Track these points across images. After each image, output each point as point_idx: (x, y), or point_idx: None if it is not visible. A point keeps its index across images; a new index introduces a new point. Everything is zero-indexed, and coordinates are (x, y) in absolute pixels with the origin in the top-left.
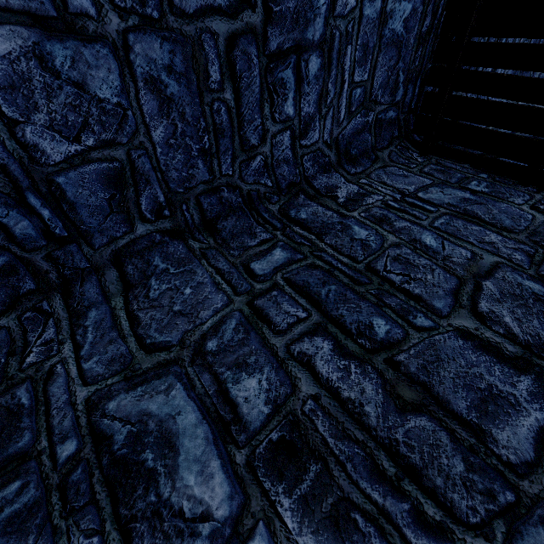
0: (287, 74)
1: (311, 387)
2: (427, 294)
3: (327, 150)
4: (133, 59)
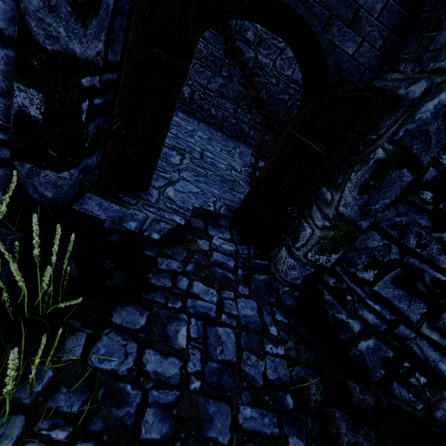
0: None
1: None
2: None
3: None
4: None
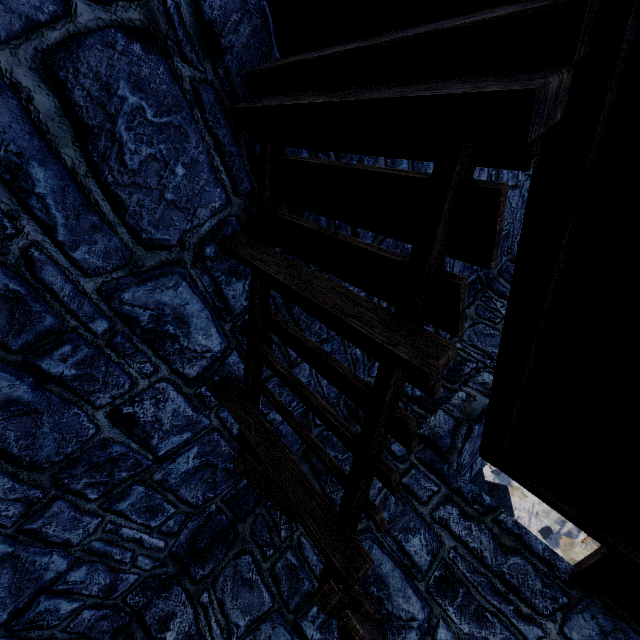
0: (43, 605)
1: None
2: None
3: (160, 568)
4: None
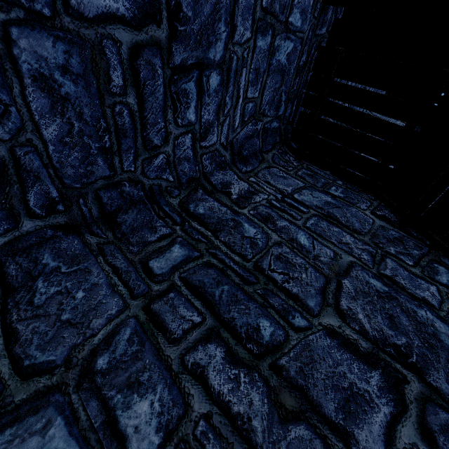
0: (190, 86)
1: (203, 404)
2: (303, 293)
3: (223, 150)
4: (16, 53)
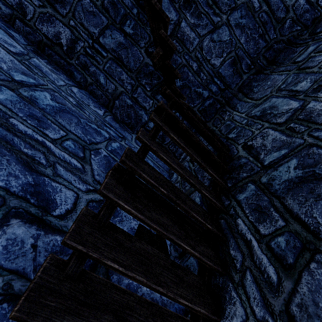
0: None
1: None
2: None
3: None
4: (230, 23)
